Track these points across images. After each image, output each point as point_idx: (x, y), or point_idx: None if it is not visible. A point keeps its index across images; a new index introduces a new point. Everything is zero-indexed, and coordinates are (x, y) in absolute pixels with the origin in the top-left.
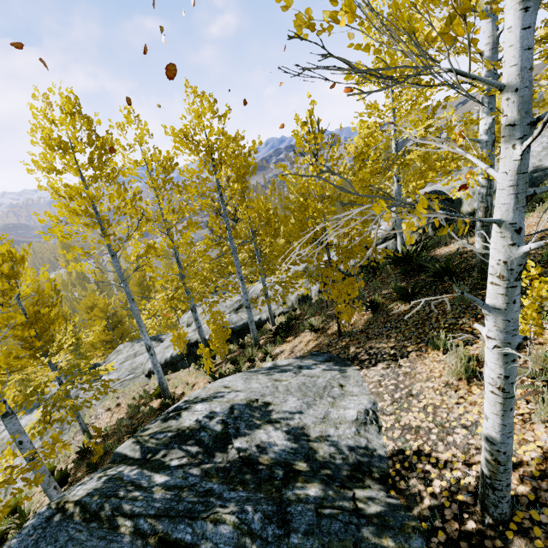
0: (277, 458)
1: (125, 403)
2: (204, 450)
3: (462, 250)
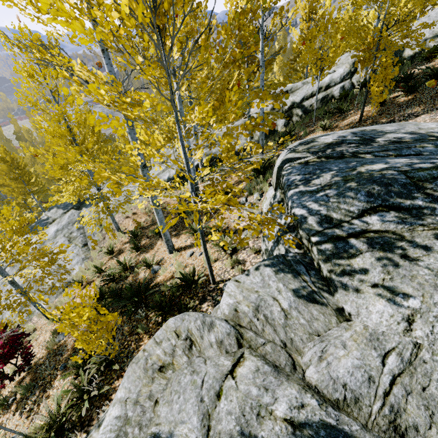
0: (414, 139)
1: (140, 212)
2: (360, 144)
3: (431, 68)
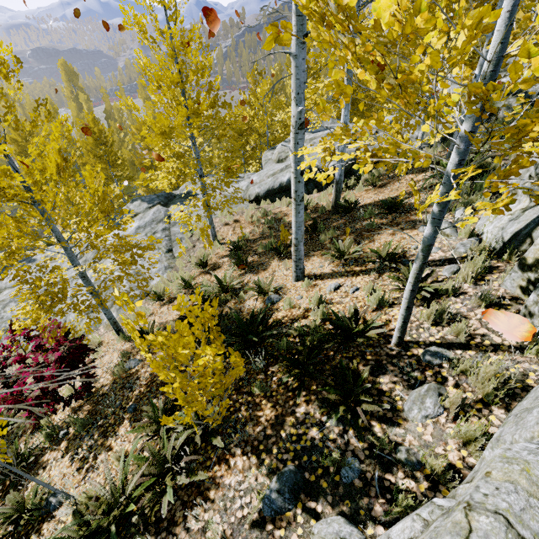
0: None
1: (244, 220)
2: None
3: None
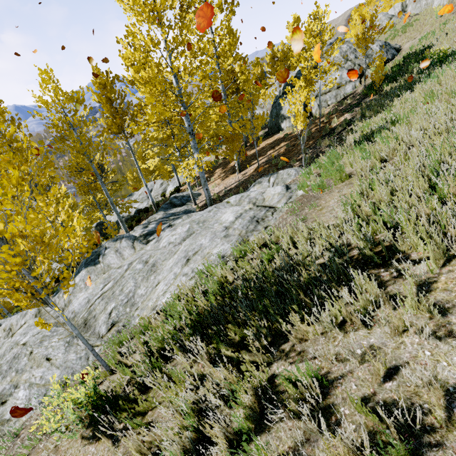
0: None
1: None
2: None
3: None
